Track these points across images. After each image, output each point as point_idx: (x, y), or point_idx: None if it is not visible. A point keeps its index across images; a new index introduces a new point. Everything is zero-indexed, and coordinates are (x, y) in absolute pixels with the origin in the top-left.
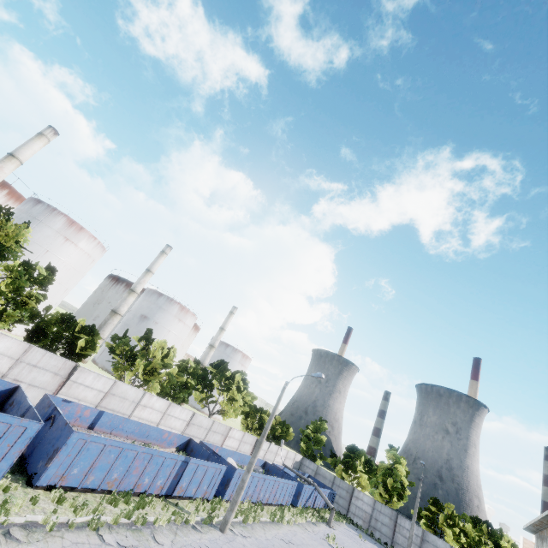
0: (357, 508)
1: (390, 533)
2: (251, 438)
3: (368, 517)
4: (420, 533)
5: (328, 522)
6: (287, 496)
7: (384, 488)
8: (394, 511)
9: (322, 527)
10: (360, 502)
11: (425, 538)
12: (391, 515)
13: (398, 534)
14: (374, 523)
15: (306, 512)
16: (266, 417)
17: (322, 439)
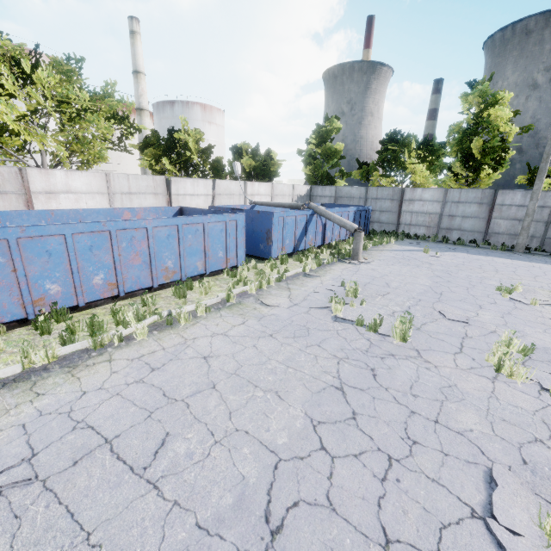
0: (413, 214)
1: (479, 225)
2: (144, 182)
3: (435, 219)
4: None
5: (352, 257)
6: (219, 251)
7: (462, 164)
8: (487, 190)
9: (334, 271)
10: (418, 204)
11: None
12: (482, 199)
13: (498, 221)
14: (448, 223)
15: (296, 259)
16: (182, 136)
17: (337, 149)
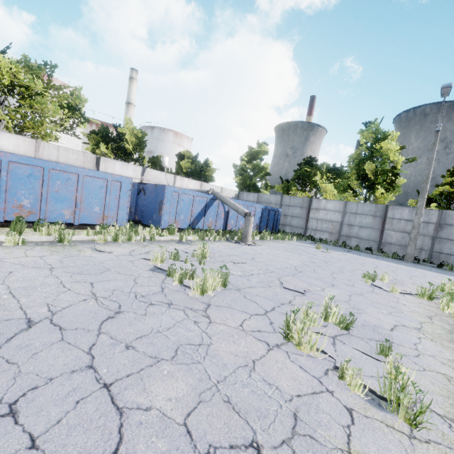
0: (318, 221)
1: (374, 234)
2: (75, 156)
3: (337, 227)
4: (435, 218)
5: (242, 239)
6: (96, 205)
7: (359, 183)
8: (380, 205)
9: (212, 245)
10: (323, 212)
11: (444, 222)
12: (376, 212)
13: (390, 232)
14: (347, 231)
15: (185, 233)
16: (124, 130)
17: (264, 167)
